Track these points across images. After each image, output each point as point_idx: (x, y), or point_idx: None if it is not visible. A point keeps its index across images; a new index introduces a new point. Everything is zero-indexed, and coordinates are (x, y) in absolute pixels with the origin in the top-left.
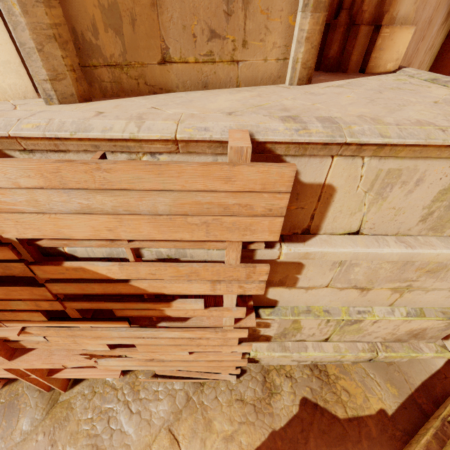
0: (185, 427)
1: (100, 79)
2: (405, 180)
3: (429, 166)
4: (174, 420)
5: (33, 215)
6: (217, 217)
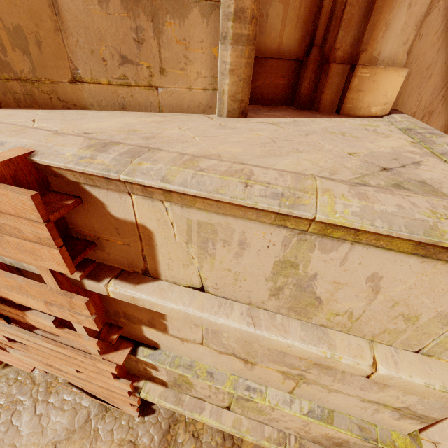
0: None
1: (13, 91)
2: (225, 238)
3: (246, 227)
4: (64, 438)
5: None
6: (0, 234)
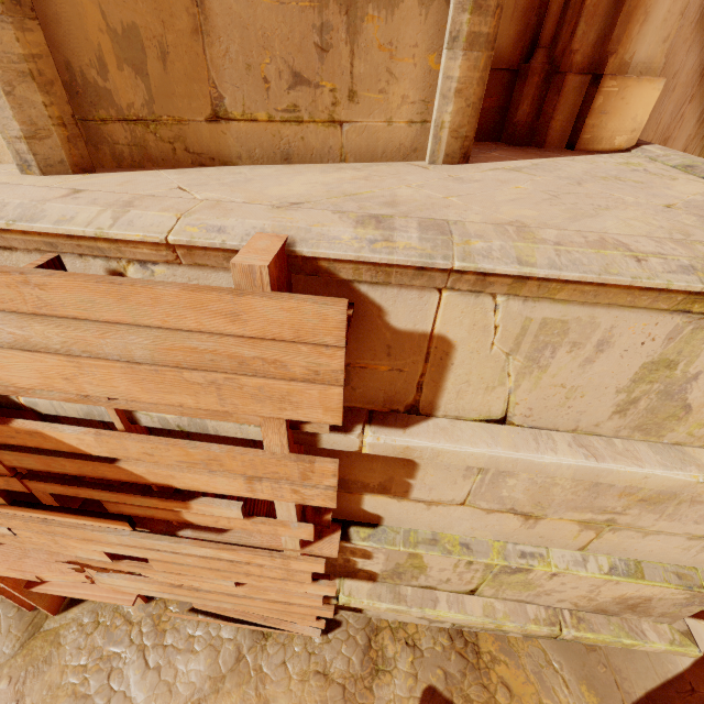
0: None
1: (112, 140)
2: (576, 340)
3: (619, 319)
4: (209, 691)
5: None
6: (231, 376)
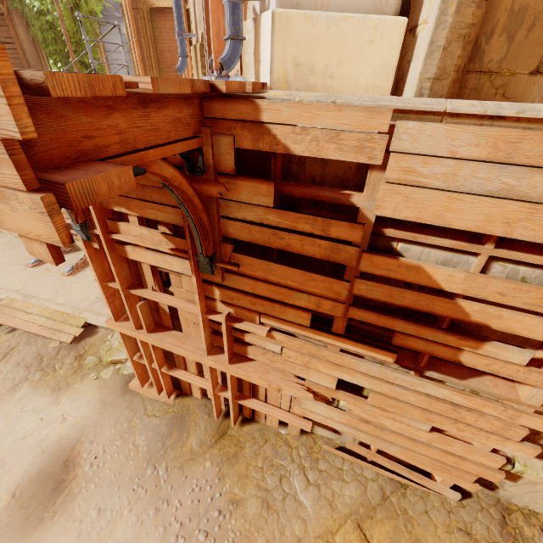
0: (381, 532)
1: (463, 85)
2: None
3: None
4: (364, 516)
5: (432, 192)
6: None
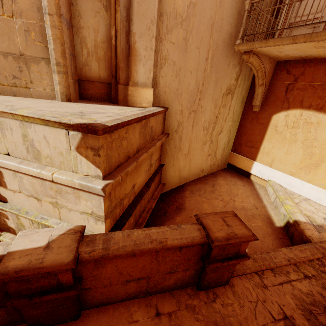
0: None
1: None
2: (6, 127)
3: (9, 121)
4: None
5: None
6: None
